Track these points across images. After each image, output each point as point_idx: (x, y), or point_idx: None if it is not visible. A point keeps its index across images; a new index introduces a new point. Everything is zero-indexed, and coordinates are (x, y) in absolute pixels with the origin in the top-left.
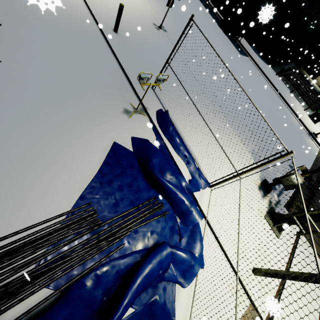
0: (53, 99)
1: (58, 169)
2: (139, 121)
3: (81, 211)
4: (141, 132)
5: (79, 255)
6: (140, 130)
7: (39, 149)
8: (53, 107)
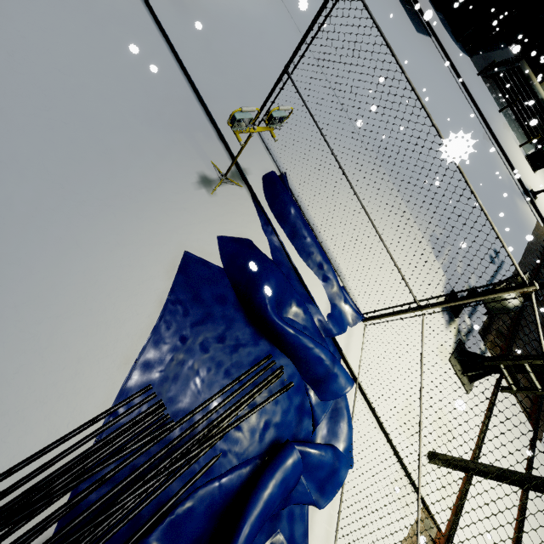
0: (46, 167)
1: (77, 327)
2: (232, 201)
3: (132, 405)
4: (237, 224)
5: (138, 495)
6: (234, 219)
7: (31, 289)
8: (48, 186)
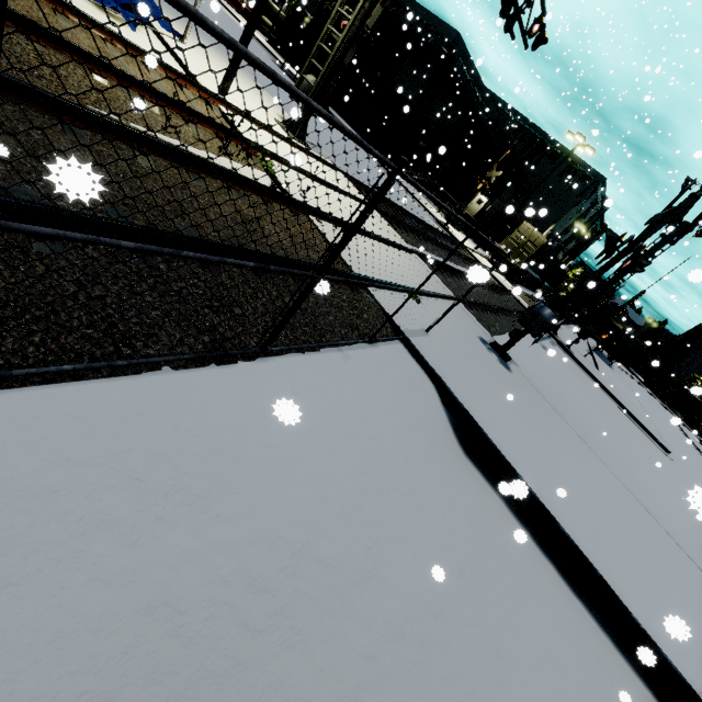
0: None
1: None
2: None
3: None
4: None
5: None
6: None
7: None
8: None
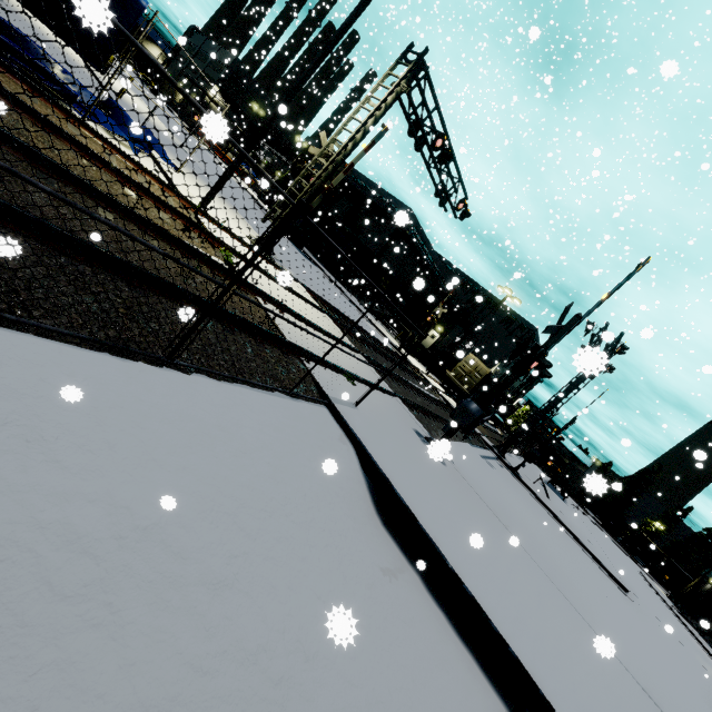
0: None
1: None
2: None
3: None
4: None
5: None
6: None
7: None
8: None
